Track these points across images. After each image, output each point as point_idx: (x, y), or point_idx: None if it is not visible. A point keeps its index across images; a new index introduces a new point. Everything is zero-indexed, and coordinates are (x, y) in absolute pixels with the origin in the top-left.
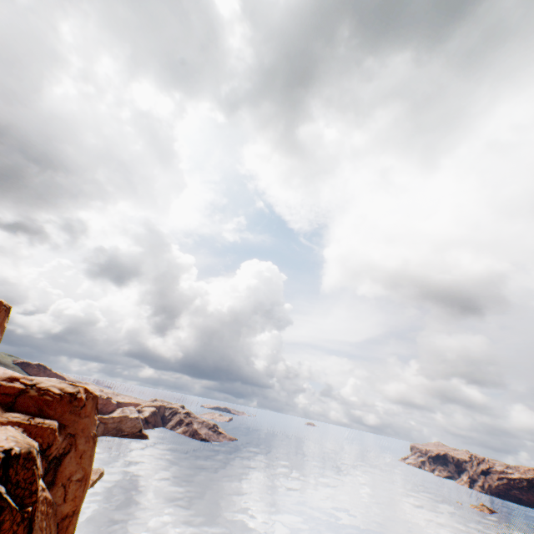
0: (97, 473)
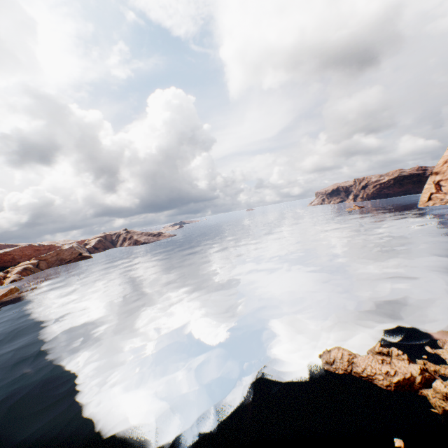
0: (6, 291)
